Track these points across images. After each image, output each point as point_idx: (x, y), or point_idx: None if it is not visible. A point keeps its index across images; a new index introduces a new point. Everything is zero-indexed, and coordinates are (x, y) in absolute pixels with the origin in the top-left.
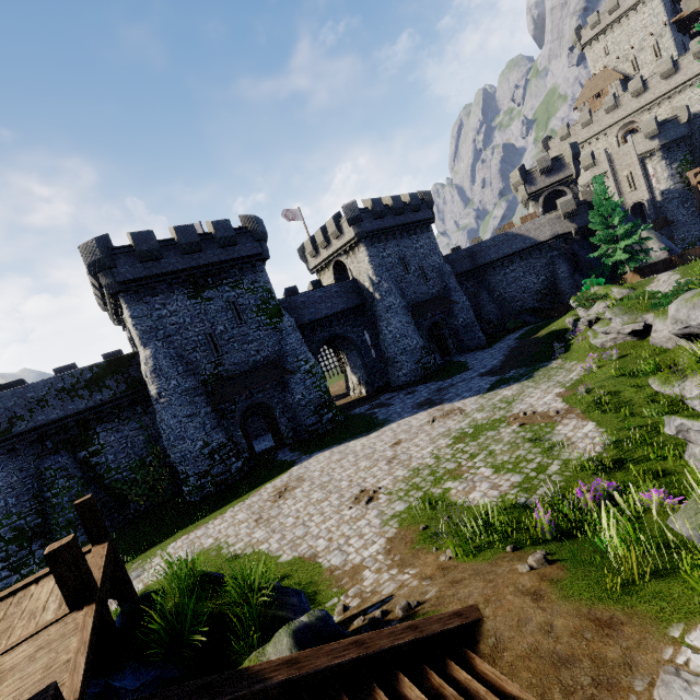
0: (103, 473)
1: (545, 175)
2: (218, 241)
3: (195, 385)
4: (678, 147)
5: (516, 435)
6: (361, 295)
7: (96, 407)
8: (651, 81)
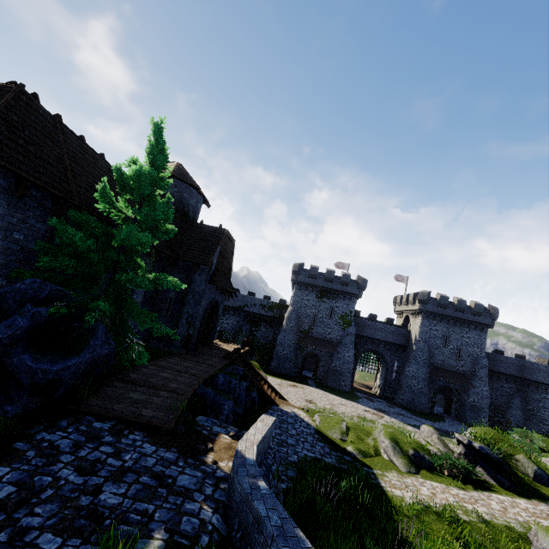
0: (254, 339)
1: None
2: (341, 282)
3: (297, 330)
4: None
5: None
6: (407, 341)
7: (266, 316)
8: None
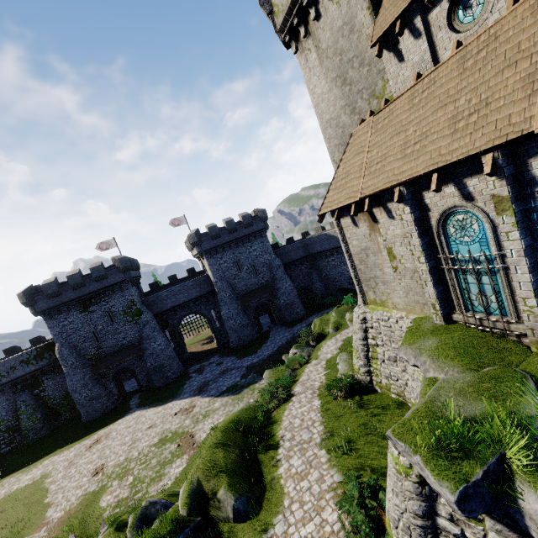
0: (47, 400)
1: None
2: (94, 279)
3: (84, 362)
4: None
5: (167, 455)
6: (211, 285)
7: (41, 368)
8: None
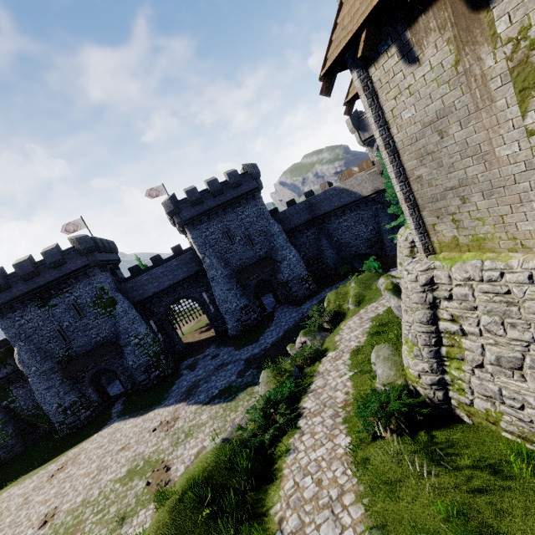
0: (19, 412)
1: None
2: (49, 266)
3: (51, 366)
4: None
5: (130, 501)
6: (200, 263)
7: (5, 377)
8: None
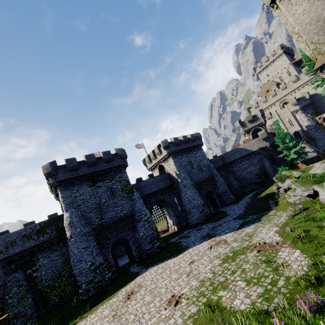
0: (38, 282)
1: (250, 123)
2: (104, 160)
3: (89, 230)
4: (308, 108)
5: (256, 258)
6: (171, 180)
7: (40, 244)
8: (289, 84)
